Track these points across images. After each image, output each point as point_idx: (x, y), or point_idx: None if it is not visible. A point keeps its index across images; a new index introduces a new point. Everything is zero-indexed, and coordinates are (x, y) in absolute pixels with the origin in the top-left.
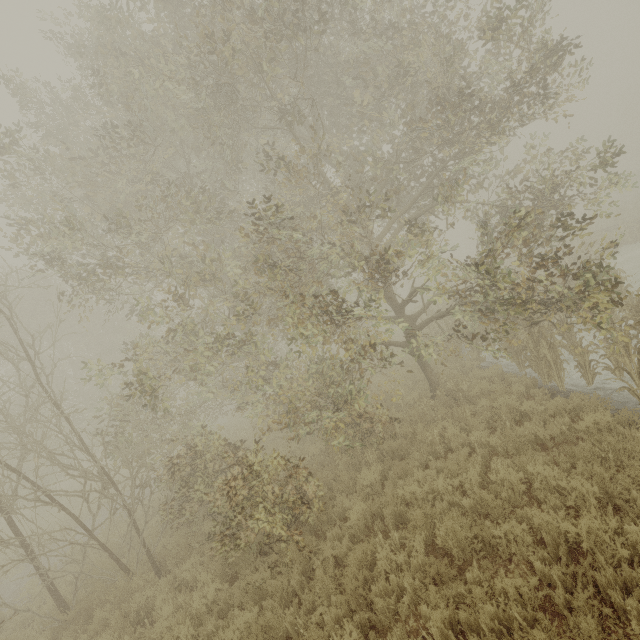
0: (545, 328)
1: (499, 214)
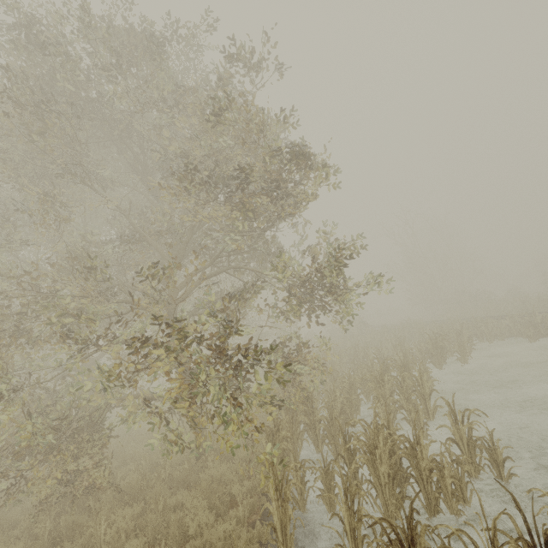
0: (284, 422)
1: (286, 288)
